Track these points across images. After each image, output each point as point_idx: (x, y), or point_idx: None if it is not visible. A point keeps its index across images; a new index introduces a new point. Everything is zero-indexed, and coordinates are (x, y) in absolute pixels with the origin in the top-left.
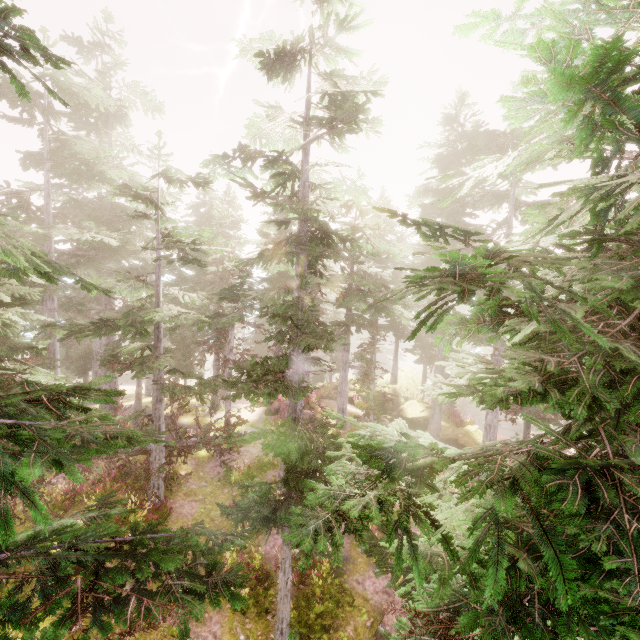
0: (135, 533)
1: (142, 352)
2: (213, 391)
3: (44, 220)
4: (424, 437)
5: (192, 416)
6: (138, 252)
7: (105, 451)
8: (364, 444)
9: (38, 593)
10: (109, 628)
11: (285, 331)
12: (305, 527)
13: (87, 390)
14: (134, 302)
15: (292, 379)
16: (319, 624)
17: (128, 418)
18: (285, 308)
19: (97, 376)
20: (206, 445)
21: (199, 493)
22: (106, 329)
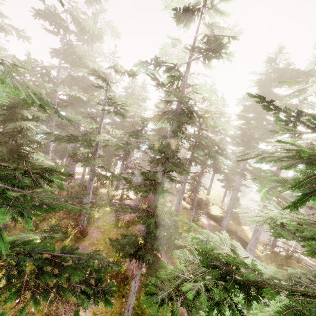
0: (63, 252)
1: (88, 154)
2: (118, 181)
3: (55, 82)
4: (238, 247)
5: (106, 189)
6: (96, 105)
7: (50, 211)
8: (202, 246)
9: (5, 277)
10: (39, 302)
11: (160, 159)
12: (156, 296)
13: (53, 171)
14: (88, 129)
15: (159, 185)
16: (147, 311)
17: (75, 185)
18: (162, 147)
19: (67, 161)
20: (110, 205)
21: (102, 228)
22: (73, 140)
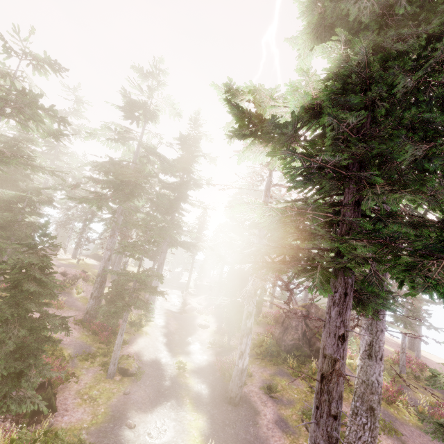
0: None
1: None
2: None
3: None
4: None
5: None
6: None
7: None
8: None
9: None
10: None
11: None
12: None
13: None
14: None
15: None
16: None
17: None
18: None
19: None
20: None
21: None
22: None
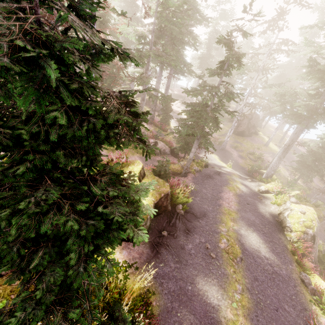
0: None
1: None
2: None
3: None
4: None
5: None
6: None
7: None
8: None
9: None
10: None
11: None
12: None
13: None
14: None
15: None
16: None
17: None
18: None
19: None
20: None
21: None
22: None
